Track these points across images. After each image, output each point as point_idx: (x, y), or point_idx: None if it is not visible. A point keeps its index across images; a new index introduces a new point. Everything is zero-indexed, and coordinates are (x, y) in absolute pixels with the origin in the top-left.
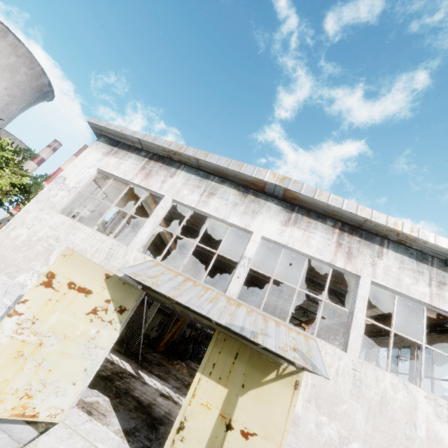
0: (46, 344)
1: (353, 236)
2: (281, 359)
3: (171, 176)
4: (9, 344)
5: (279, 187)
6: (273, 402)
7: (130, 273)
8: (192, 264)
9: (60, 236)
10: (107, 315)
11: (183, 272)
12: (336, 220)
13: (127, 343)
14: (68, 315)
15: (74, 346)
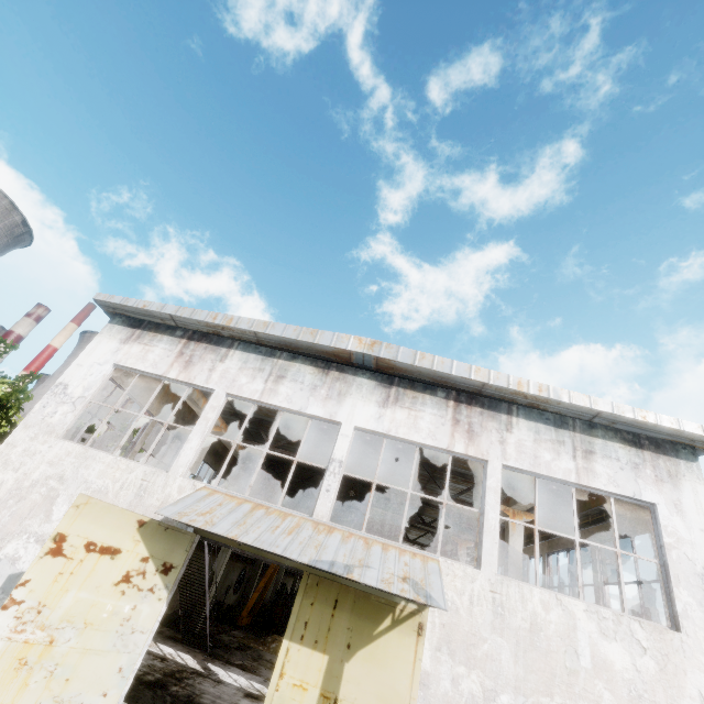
0: (59, 641)
1: (472, 408)
2: (397, 596)
3: (221, 359)
4: (6, 649)
5: (369, 356)
6: (391, 660)
7: (173, 513)
8: (278, 473)
9: (66, 473)
10: (146, 580)
11: (265, 488)
12: (449, 388)
13: (185, 621)
14: (88, 591)
15: (101, 637)
